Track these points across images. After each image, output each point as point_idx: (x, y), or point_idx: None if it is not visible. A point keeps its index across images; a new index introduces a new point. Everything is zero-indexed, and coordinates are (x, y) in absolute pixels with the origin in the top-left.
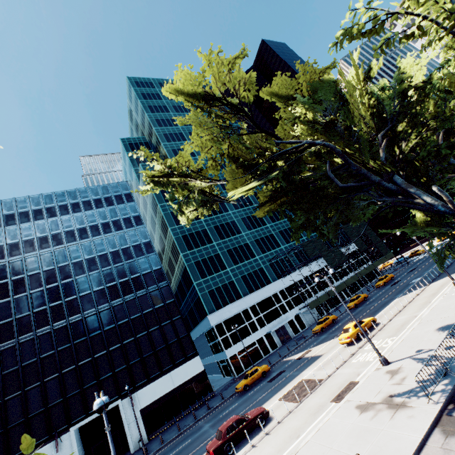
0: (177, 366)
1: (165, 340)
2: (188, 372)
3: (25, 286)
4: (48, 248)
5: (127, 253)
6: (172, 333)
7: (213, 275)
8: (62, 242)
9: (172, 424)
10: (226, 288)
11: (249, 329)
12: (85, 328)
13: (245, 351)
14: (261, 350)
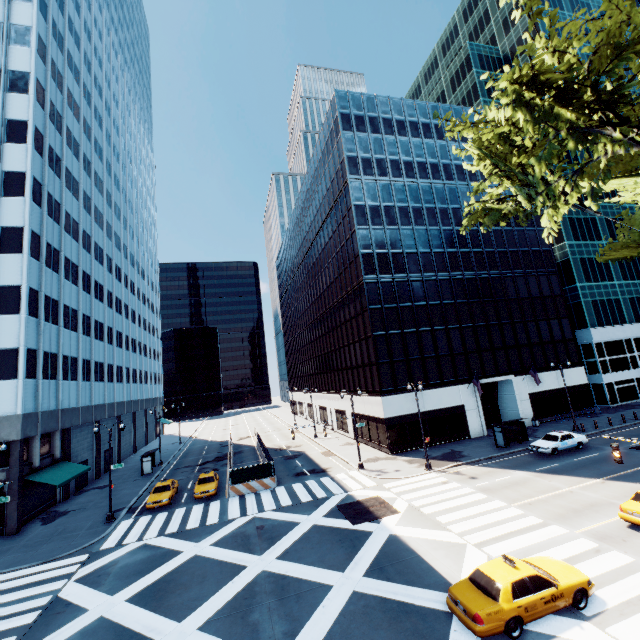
0: (563, 368)
1: (552, 335)
2: (572, 378)
3: (423, 219)
4: (440, 180)
5: (516, 217)
6: (558, 331)
7: (598, 283)
8: (452, 178)
9: (555, 419)
10: (610, 305)
11: (630, 363)
12: (480, 289)
13: (622, 384)
14: (639, 391)
